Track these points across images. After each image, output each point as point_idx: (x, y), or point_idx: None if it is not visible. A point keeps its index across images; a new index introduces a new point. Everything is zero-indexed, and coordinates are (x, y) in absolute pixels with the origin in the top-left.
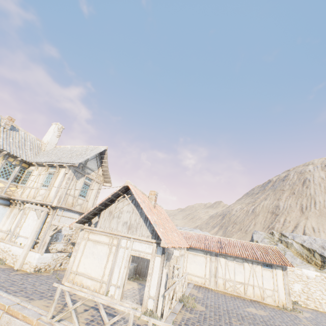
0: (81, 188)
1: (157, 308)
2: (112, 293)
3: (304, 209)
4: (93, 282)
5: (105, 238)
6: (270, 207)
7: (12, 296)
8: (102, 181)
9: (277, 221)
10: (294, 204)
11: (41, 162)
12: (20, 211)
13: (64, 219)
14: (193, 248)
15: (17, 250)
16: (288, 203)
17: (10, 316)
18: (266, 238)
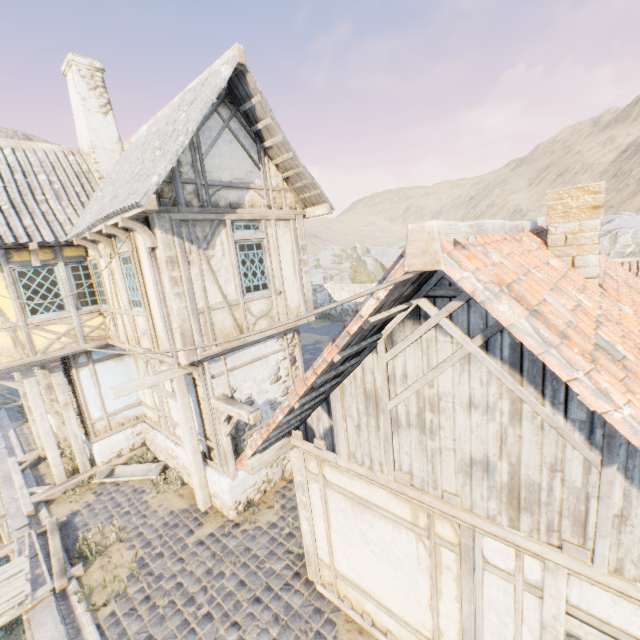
0: (235, 269)
1: None
2: None
3: None
4: (404, 632)
5: (391, 501)
6: None
7: None
8: (295, 207)
9: None
10: None
11: (84, 233)
12: (147, 365)
13: (242, 374)
14: None
15: (186, 461)
16: None
17: None
18: None
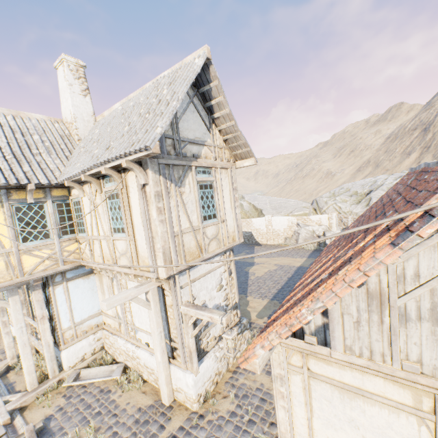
0: (197, 202)
1: None
2: None
3: None
4: None
5: (388, 388)
6: None
7: None
8: (229, 160)
9: None
10: None
11: (76, 176)
12: (112, 281)
13: (199, 284)
14: None
15: (148, 360)
16: None
17: None
18: None
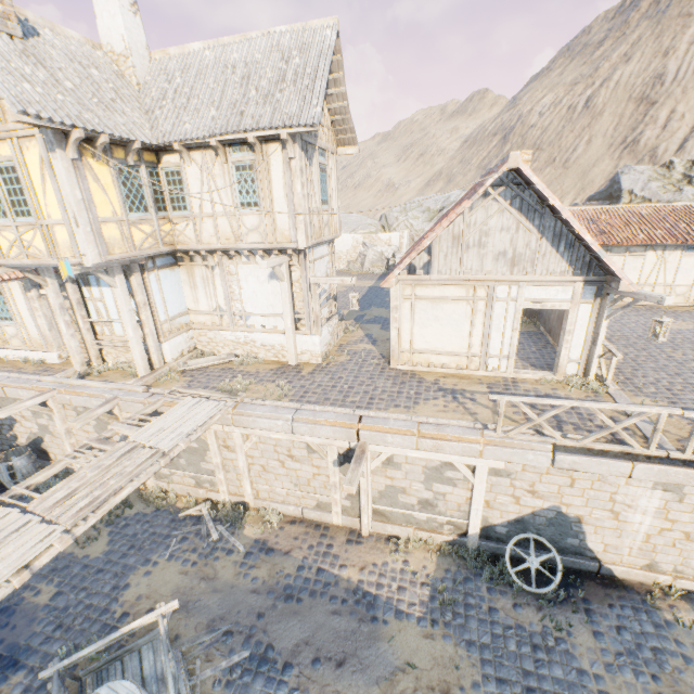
0: (319, 185)
1: (590, 373)
2: (494, 366)
3: None
4: (452, 359)
5: (456, 291)
6: (637, 84)
7: (385, 413)
8: (333, 145)
9: (649, 121)
10: None
11: (197, 140)
12: (212, 270)
13: (316, 266)
14: None
15: (267, 339)
16: (693, 60)
17: (434, 441)
18: (652, 179)
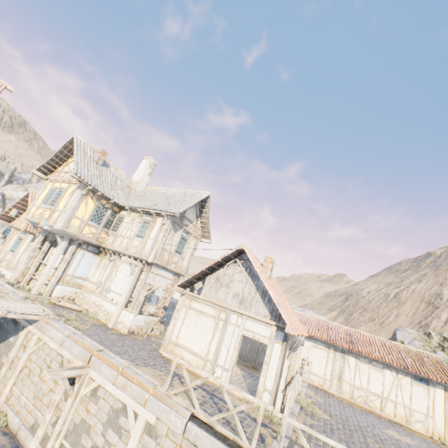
0: (177, 242)
1: (275, 404)
2: (218, 375)
3: None
4: (195, 358)
5: (210, 309)
6: (425, 294)
7: (120, 357)
8: (199, 236)
9: (435, 316)
10: None
11: (135, 207)
12: (110, 262)
13: (158, 278)
14: (310, 336)
15: (109, 306)
16: None
17: (125, 379)
18: (417, 339)
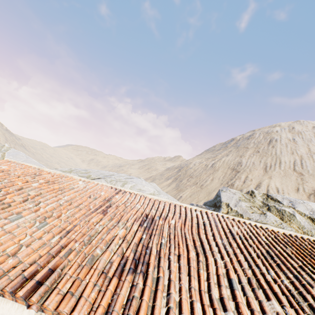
0: None
1: None
2: None
3: (268, 168)
4: None
5: None
6: (231, 163)
7: None
8: None
9: (237, 178)
10: (257, 162)
11: None
12: None
13: None
14: None
15: None
16: (252, 161)
17: None
18: (242, 200)
